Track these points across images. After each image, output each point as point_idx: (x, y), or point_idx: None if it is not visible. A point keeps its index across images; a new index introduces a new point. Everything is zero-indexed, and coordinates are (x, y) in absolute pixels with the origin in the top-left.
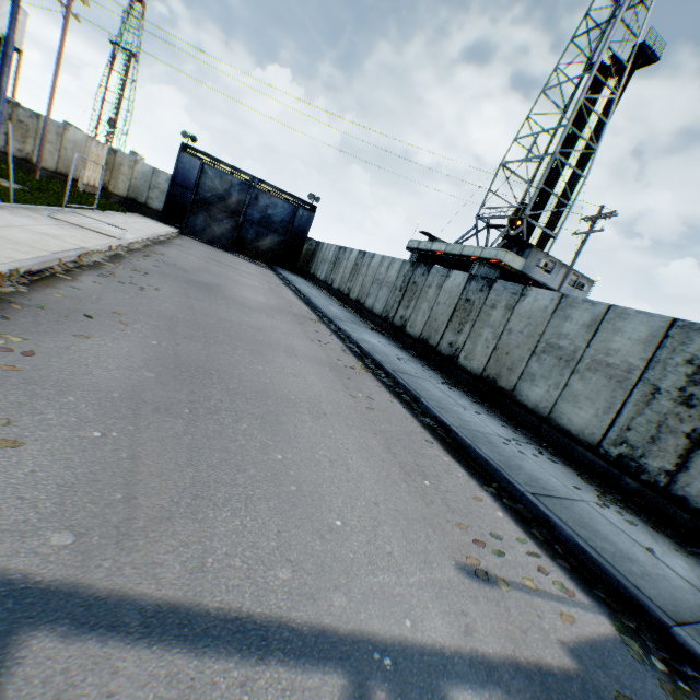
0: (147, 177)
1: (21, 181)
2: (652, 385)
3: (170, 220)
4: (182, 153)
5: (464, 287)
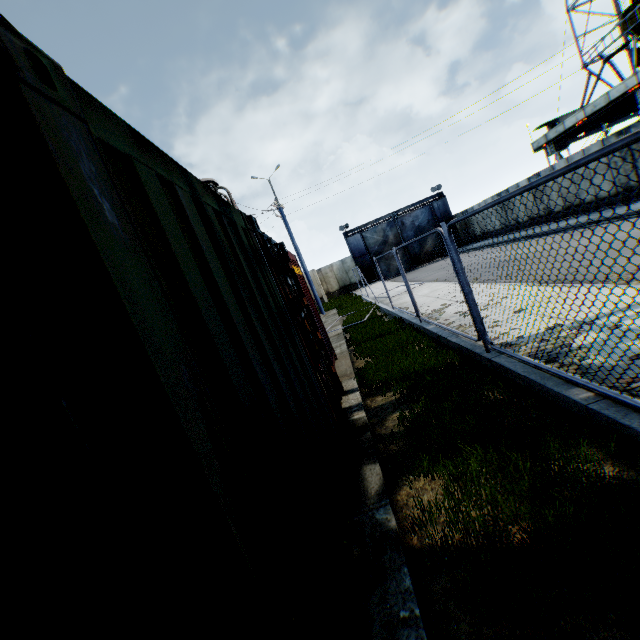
0: (341, 269)
1: (329, 308)
2: None
3: (368, 281)
4: (347, 239)
5: None
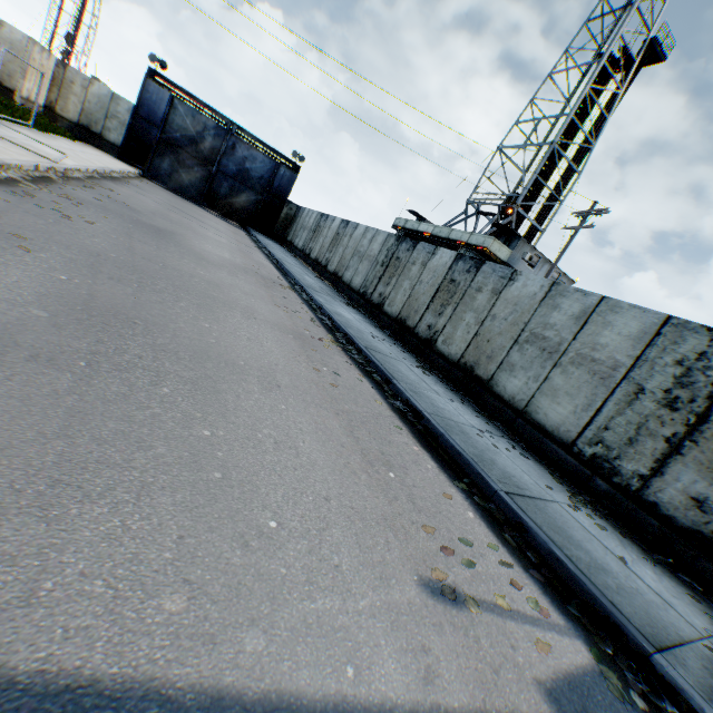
0: (104, 103)
1: None
2: (637, 385)
3: (130, 158)
4: (148, 80)
5: (450, 266)
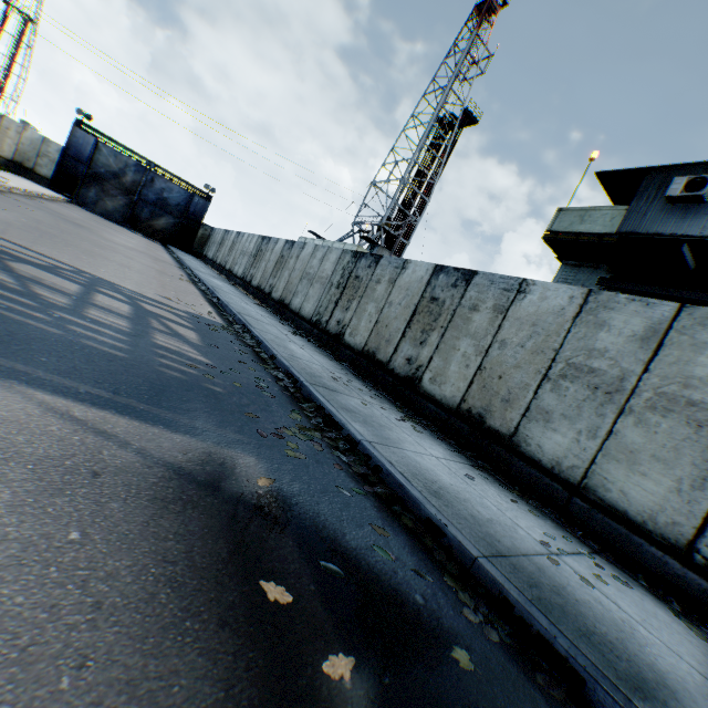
0: (36, 145)
1: None
2: (332, 283)
3: (60, 189)
4: (76, 128)
5: (283, 248)
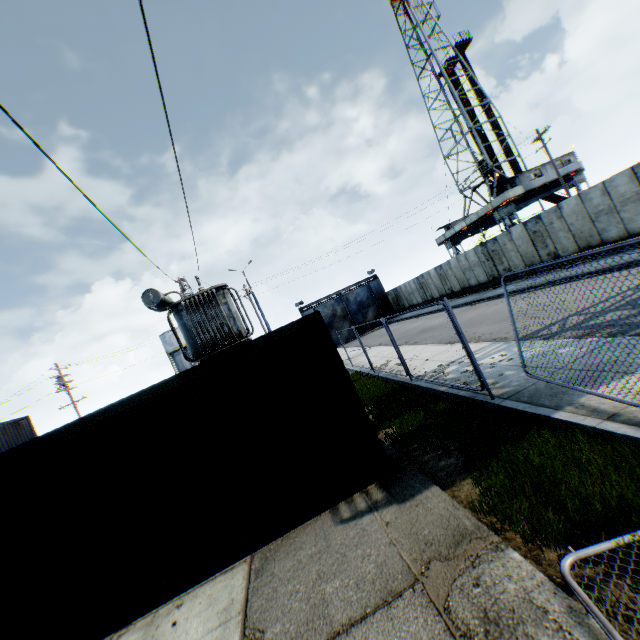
0: None
1: None
2: None
3: None
4: (303, 314)
5: (524, 229)
